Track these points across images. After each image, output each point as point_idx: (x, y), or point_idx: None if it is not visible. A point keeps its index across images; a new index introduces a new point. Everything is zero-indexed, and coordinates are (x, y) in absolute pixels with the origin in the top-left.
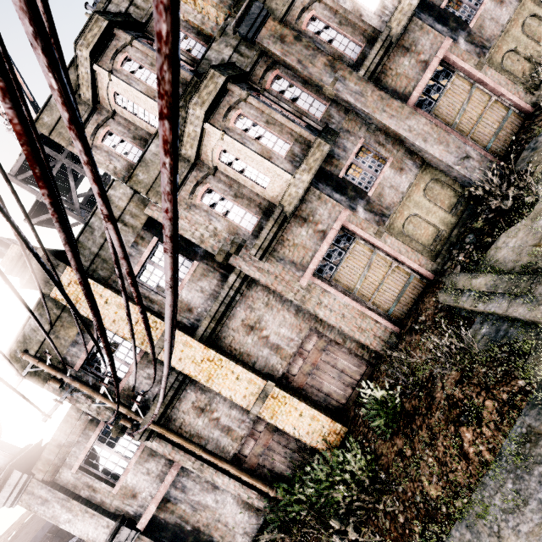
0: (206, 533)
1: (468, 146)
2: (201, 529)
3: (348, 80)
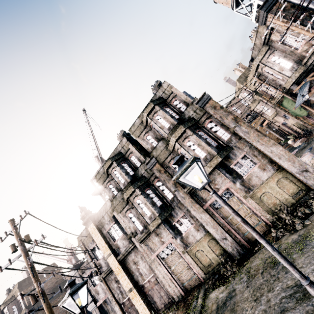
0: None
1: (227, 234)
2: None
3: (180, 191)
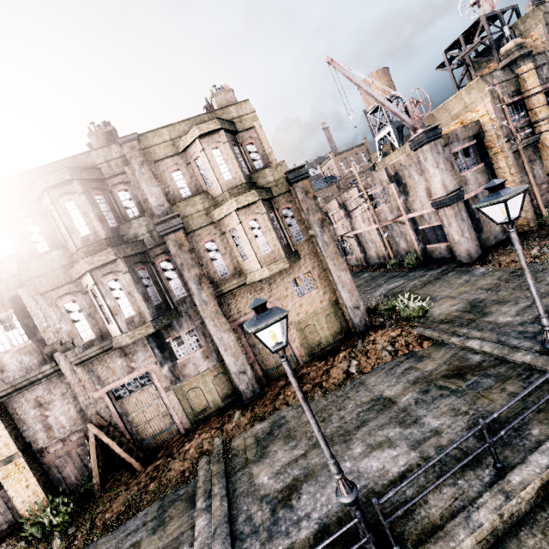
0: (481, 224)
1: None
2: (481, 222)
3: None
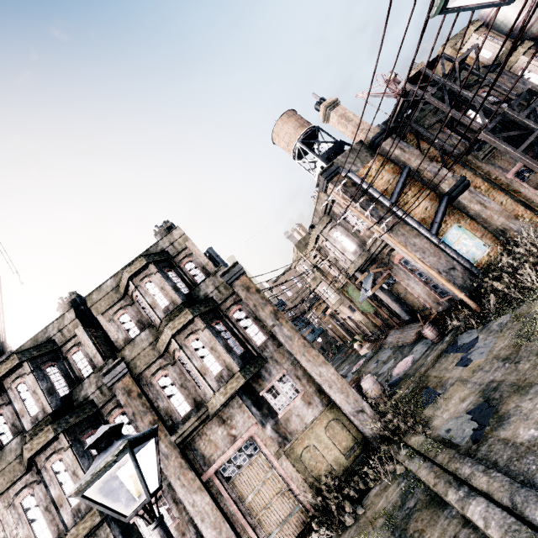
0: None
1: None
2: None
3: (162, 441)
